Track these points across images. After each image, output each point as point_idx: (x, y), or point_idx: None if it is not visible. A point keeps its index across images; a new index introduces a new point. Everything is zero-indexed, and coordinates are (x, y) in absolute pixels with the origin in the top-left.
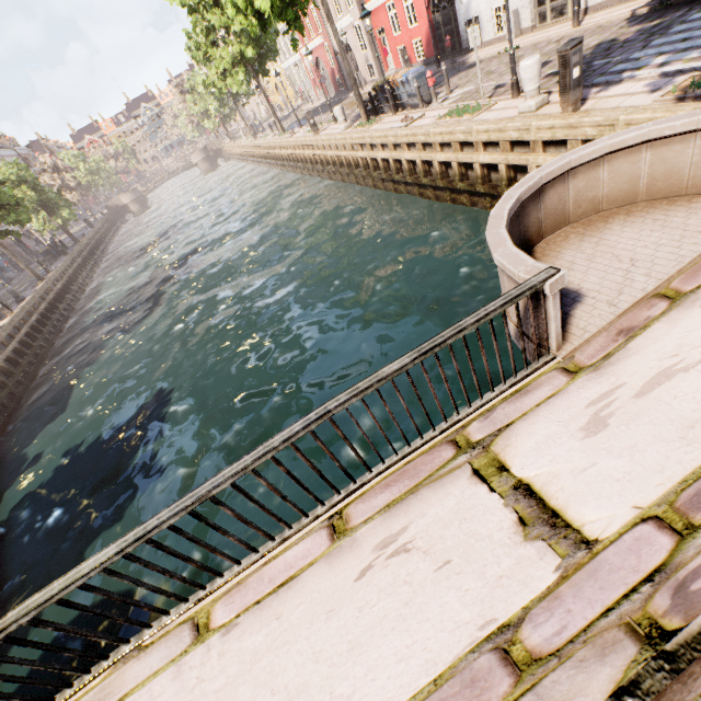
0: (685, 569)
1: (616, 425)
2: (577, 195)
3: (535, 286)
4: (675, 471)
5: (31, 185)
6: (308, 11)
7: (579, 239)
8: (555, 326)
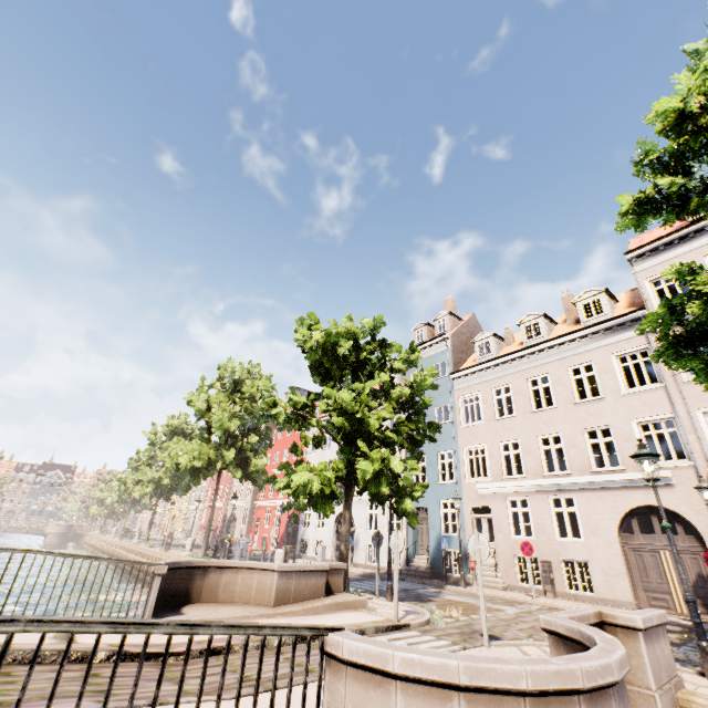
0: (102, 648)
1: (135, 635)
2: (226, 584)
3: (152, 563)
4: (137, 641)
5: None
6: (225, 485)
7: (213, 605)
8: (153, 599)
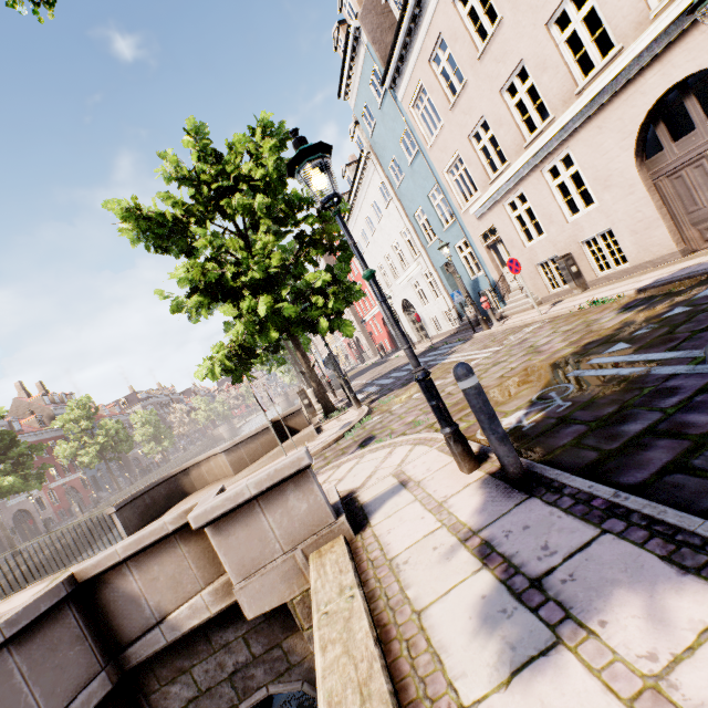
0: None
1: None
2: (208, 472)
3: (102, 510)
4: None
5: (153, 424)
6: None
7: (199, 492)
8: (120, 527)
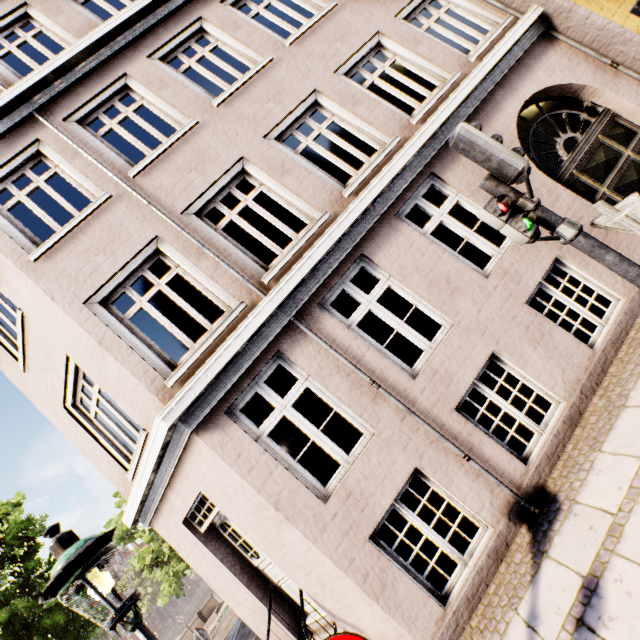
0: None
1: None
2: None
3: None
4: None
5: None
6: None
7: None
8: None
